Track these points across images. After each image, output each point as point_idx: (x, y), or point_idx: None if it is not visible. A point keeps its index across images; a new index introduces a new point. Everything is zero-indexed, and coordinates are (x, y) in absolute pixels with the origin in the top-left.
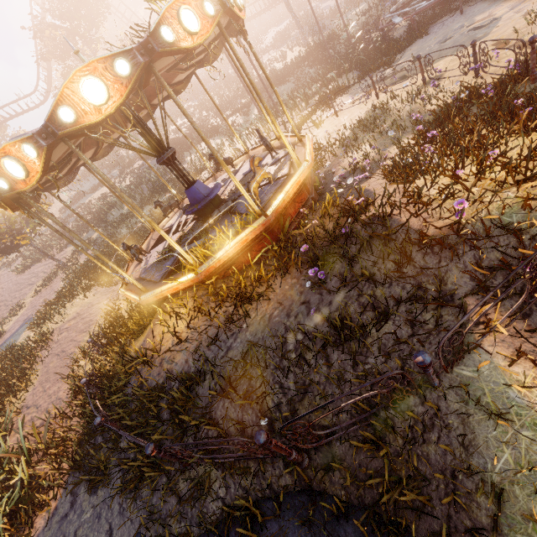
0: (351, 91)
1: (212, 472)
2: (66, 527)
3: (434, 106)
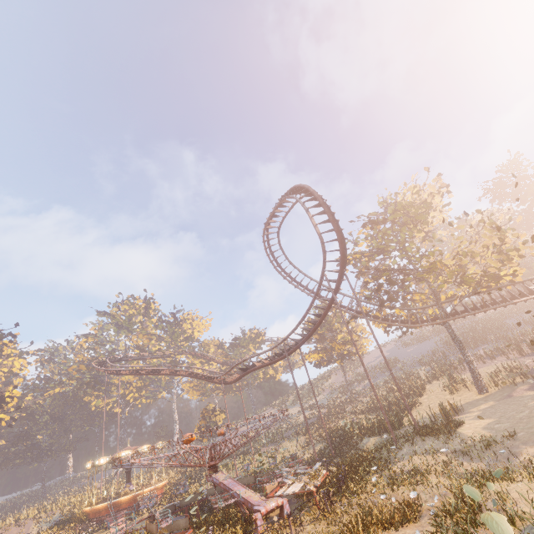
0: None
1: None
2: None
3: None
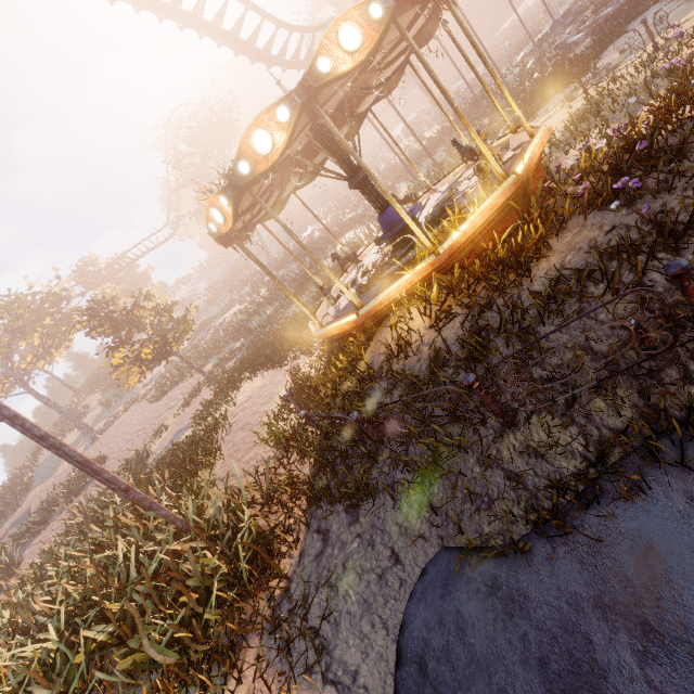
0: (538, 114)
1: (553, 424)
2: (327, 562)
3: (689, 53)
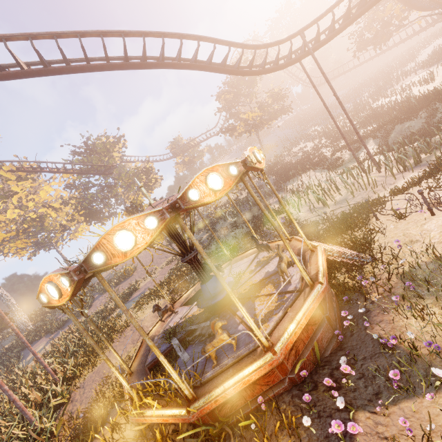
0: None
1: None
2: None
3: None
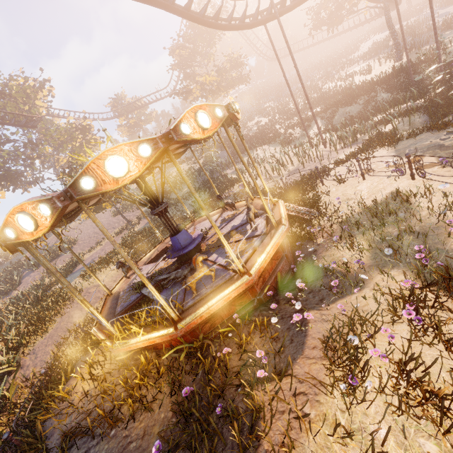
0: (400, 146)
1: None
2: None
3: None
